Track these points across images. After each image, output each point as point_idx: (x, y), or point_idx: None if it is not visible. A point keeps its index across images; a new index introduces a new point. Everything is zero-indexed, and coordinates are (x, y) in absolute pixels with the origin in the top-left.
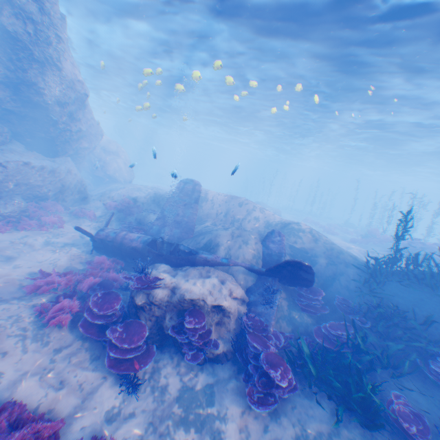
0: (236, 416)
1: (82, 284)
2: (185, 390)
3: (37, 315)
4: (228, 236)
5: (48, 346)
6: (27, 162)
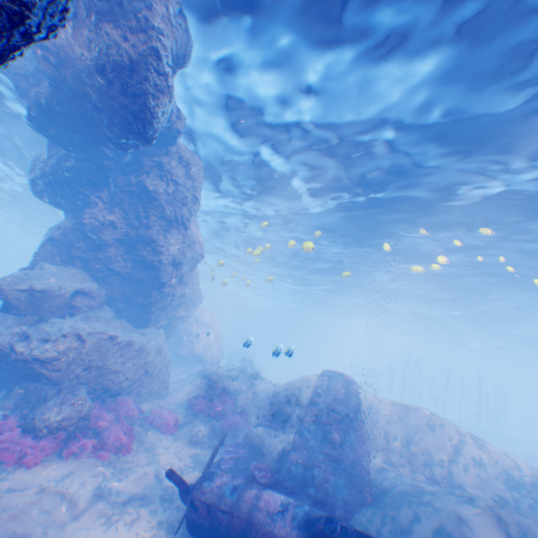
0: None
1: None
2: None
3: None
4: (497, 532)
5: None
6: (114, 335)
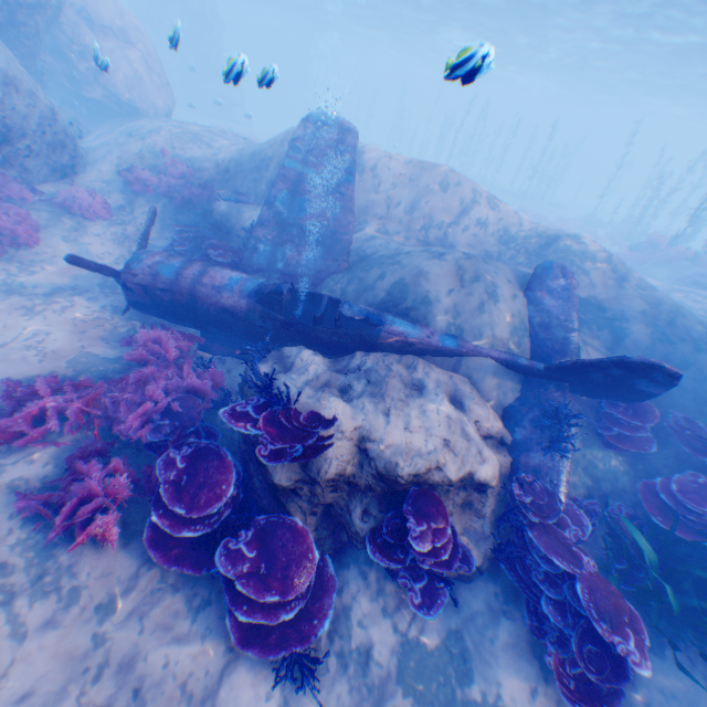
0: (521, 703)
1: (122, 418)
2: (407, 651)
3: (27, 517)
4: (452, 280)
5: (78, 605)
6: None
